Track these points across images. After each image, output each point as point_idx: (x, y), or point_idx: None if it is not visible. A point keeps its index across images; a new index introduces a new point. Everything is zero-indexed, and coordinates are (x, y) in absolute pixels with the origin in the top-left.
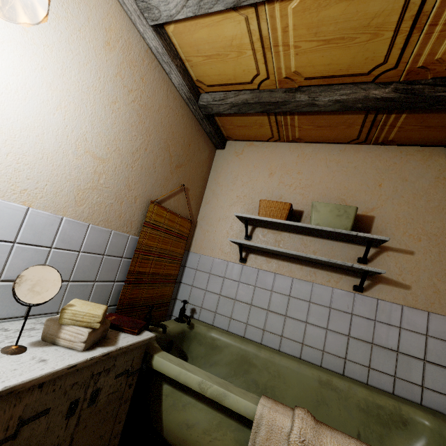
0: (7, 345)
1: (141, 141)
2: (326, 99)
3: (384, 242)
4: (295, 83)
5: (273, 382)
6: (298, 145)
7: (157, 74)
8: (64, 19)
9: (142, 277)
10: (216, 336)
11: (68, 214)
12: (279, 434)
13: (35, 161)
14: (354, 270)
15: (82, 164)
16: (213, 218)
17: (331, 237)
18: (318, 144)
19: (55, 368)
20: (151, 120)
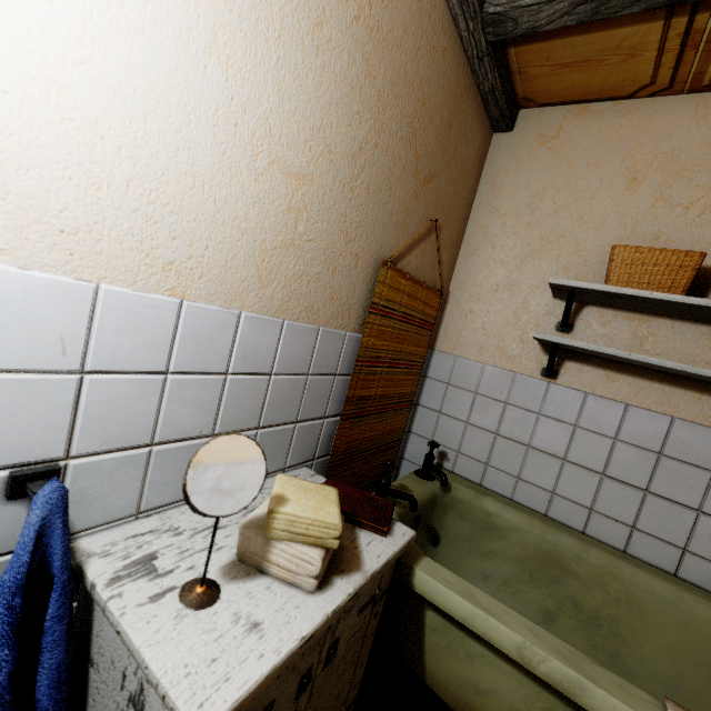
0: (186, 581)
1: (367, 125)
2: None
3: None
4: None
5: (615, 610)
6: None
7: None
8: None
9: (365, 404)
10: (492, 510)
11: (249, 304)
12: None
13: (180, 194)
14: None
15: (266, 192)
16: (484, 285)
17: None
18: None
19: (281, 651)
20: (387, 70)
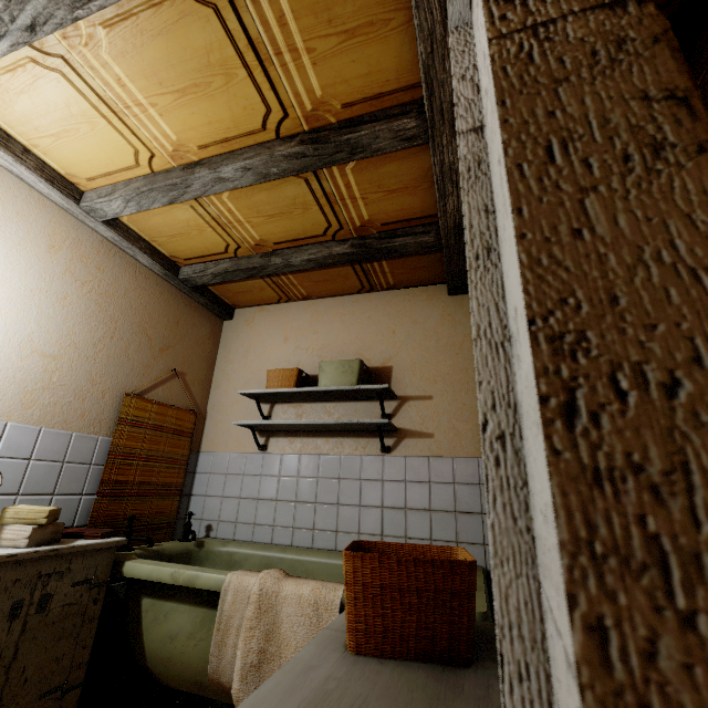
0: None
1: (104, 330)
2: (298, 260)
3: (389, 390)
4: (267, 248)
5: None
6: (311, 302)
7: (119, 260)
8: (2, 239)
9: (123, 487)
10: (234, 550)
11: (14, 418)
12: (243, 593)
13: None
14: (374, 428)
15: (29, 364)
16: (226, 404)
17: (351, 398)
18: (331, 298)
19: None
20: (116, 306)
